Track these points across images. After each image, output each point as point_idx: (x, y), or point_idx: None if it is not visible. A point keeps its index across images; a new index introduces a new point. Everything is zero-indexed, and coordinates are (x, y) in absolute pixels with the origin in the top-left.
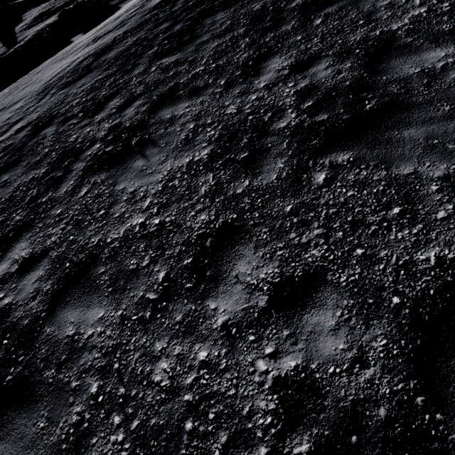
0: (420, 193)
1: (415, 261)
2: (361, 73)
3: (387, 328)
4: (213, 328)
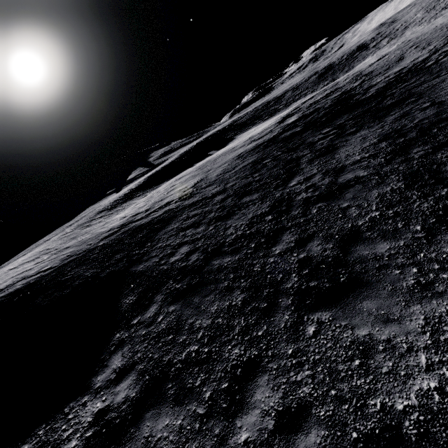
0: None
1: None
2: (436, 110)
3: None
4: (415, 158)
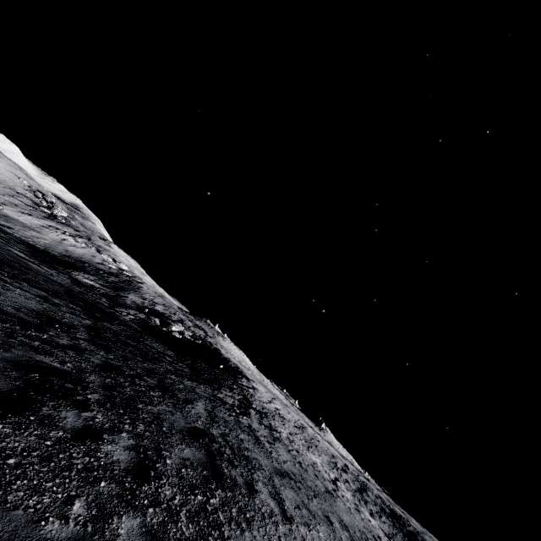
0: None
1: None
2: None
3: None
4: None
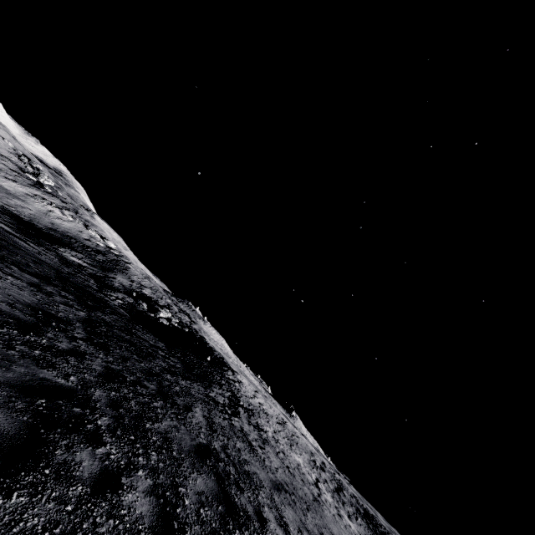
0: None
1: None
2: None
3: None
4: None
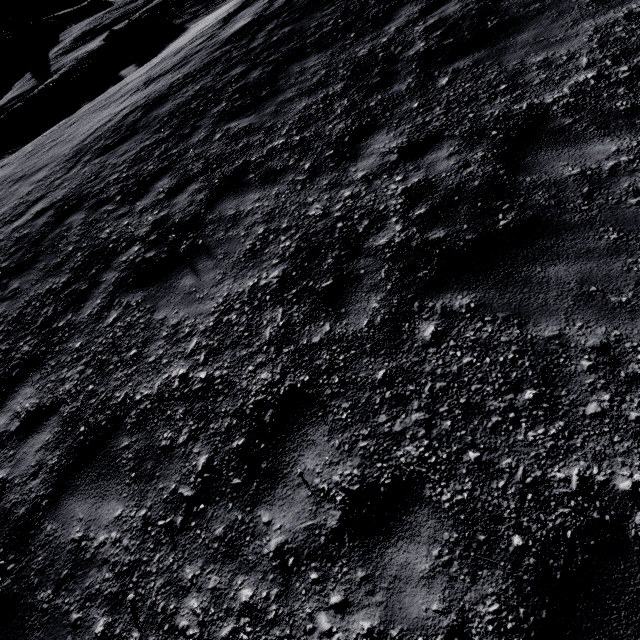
0: (565, 370)
1: (549, 481)
2: (496, 169)
3: (501, 584)
4: (263, 554)
